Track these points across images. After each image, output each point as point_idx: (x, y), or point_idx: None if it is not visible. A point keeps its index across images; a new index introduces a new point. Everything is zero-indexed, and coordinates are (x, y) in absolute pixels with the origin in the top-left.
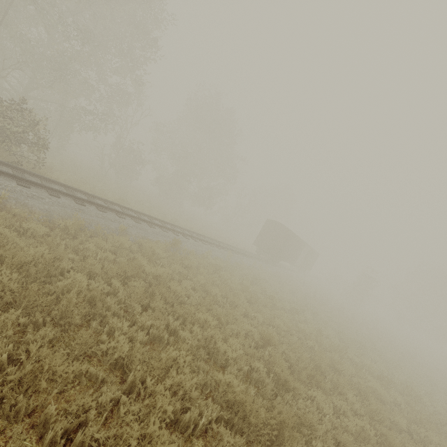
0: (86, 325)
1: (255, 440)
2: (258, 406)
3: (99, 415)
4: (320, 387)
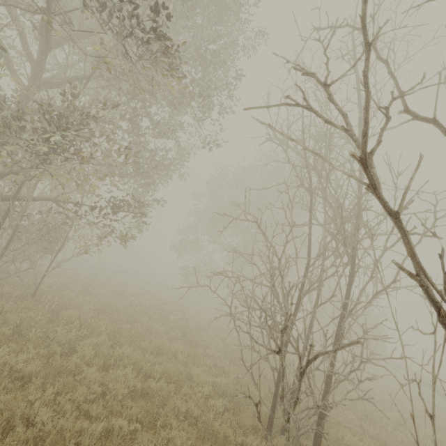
0: None
1: None
2: None
3: None
4: None
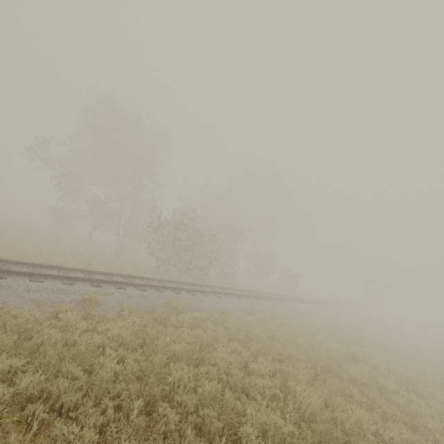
0: None
1: None
2: None
3: None
4: None
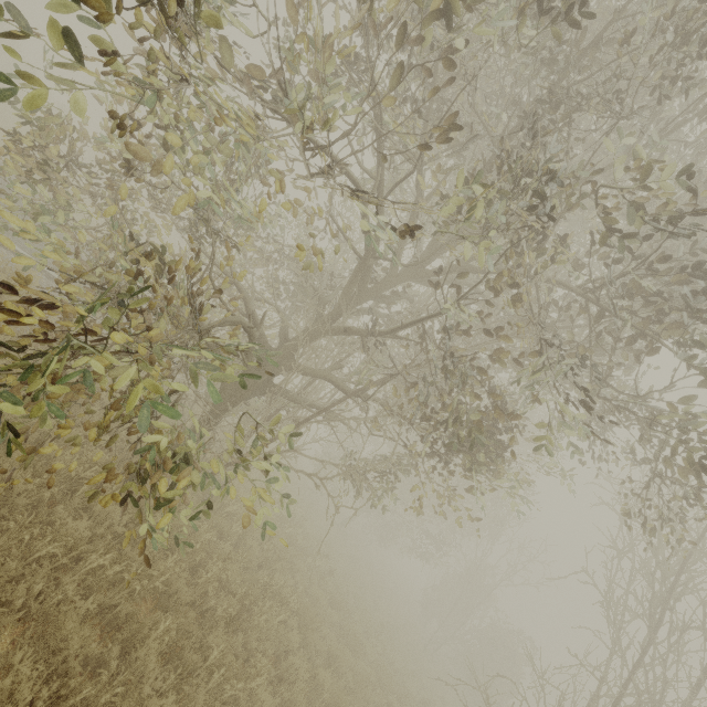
0: None
1: None
2: None
3: None
4: None
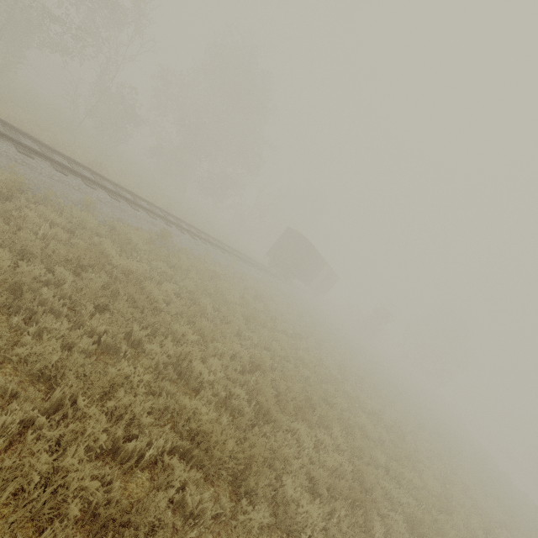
0: (3, 320)
1: (216, 473)
2: (227, 438)
3: (0, 438)
4: (306, 420)
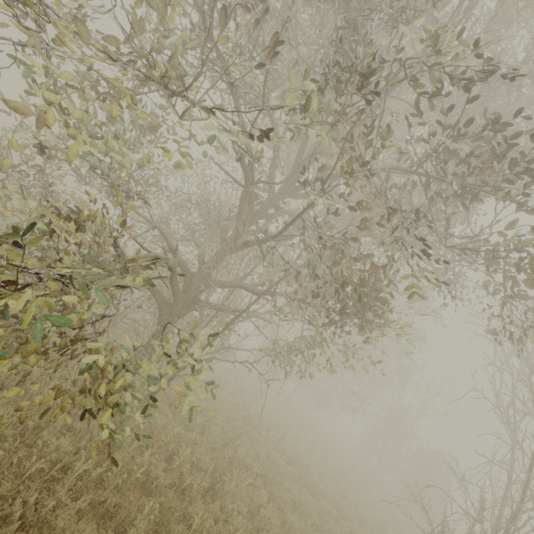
0: None
1: None
2: None
3: None
4: None
